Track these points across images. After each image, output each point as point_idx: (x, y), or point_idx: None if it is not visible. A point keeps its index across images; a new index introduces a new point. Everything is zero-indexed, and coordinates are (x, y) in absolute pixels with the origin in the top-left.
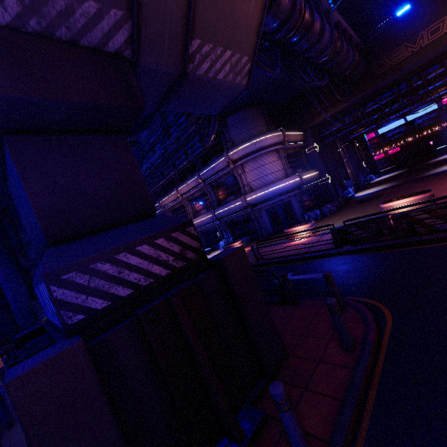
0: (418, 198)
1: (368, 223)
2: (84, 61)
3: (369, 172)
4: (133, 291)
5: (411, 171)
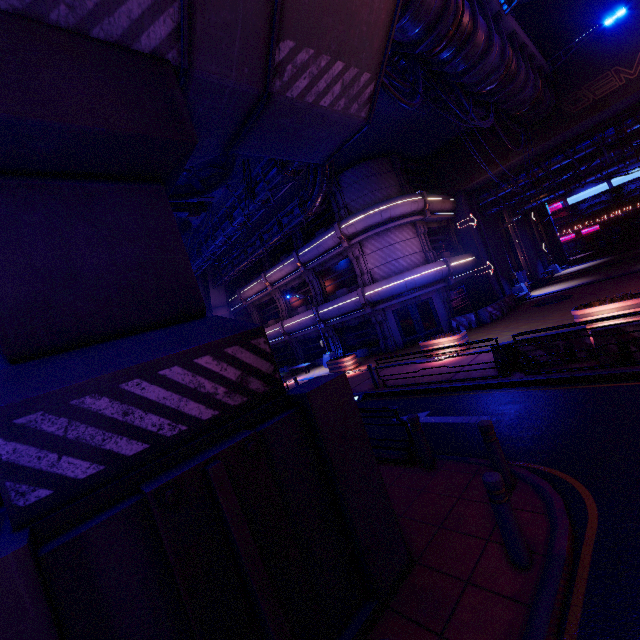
0: (634, 302)
1: (553, 340)
2: (95, 63)
3: (551, 261)
4: (147, 447)
5: (618, 261)
